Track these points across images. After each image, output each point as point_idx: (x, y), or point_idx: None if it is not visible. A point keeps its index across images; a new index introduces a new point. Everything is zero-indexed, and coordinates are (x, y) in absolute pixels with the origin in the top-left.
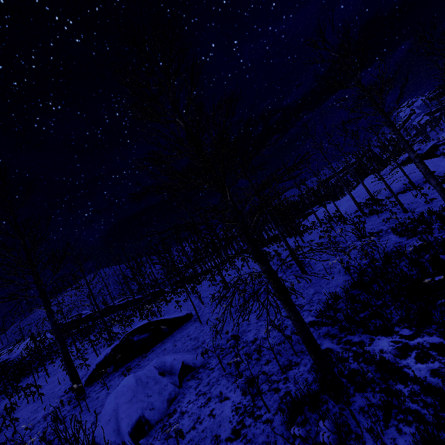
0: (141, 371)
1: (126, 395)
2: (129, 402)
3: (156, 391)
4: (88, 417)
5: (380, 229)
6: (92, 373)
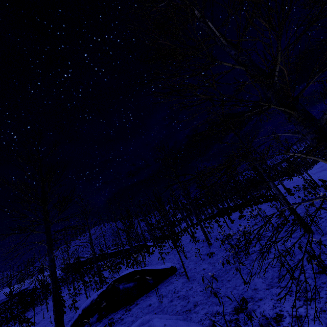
0: None
1: None
2: None
3: None
4: None
5: None
6: (77, 318)
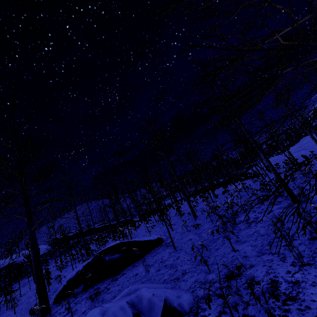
0: (110, 304)
1: None
2: None
3: None
4: None
5: None
6: (62, 289)
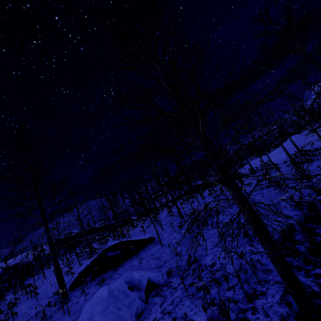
0: (113, 284)
1: (100, 306)
2: (102, 313)
3: (126, 304)
4: (68, 320)
5: (316, 173)
6: (75, 280)
